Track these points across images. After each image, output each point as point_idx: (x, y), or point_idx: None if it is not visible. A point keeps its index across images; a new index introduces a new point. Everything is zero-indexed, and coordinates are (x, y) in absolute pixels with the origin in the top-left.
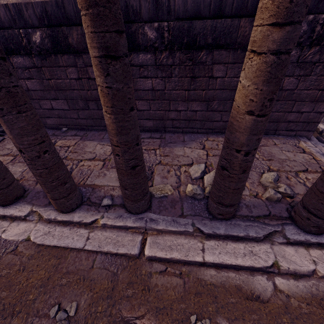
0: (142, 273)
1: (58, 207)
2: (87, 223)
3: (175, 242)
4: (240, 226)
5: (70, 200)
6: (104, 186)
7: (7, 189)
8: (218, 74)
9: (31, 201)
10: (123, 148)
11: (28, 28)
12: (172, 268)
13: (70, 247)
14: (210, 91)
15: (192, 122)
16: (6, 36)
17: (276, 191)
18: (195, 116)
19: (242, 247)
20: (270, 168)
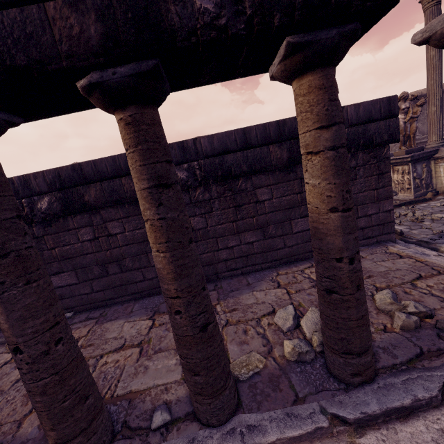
0: None
1: None
2: None
3: None
4: (394, 386)
5: (93, 436)
6: (149, 389)
7: None
8: (263, 197)
9: None
10: (186, 297)
11: (34, 196)
12: None
13: None
14: (261, 216)
15: (250, 257)
16: None
17: (407, 313)
18: (252, 249)
19: (423, 428)
20: (377, 286)
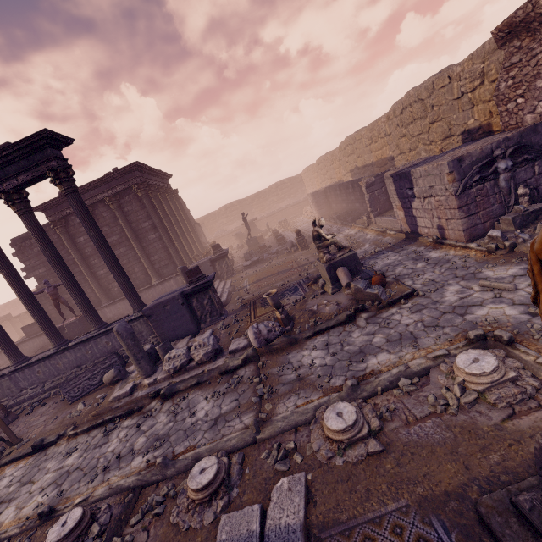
0: None
1: None
2: None
3: None
4: None
5: None
6: None
7: None
8: None
9: None
10: None
11: None
12: None
13: None
14: None
15: None
16: None
17: None
18: None
19: None
20: None
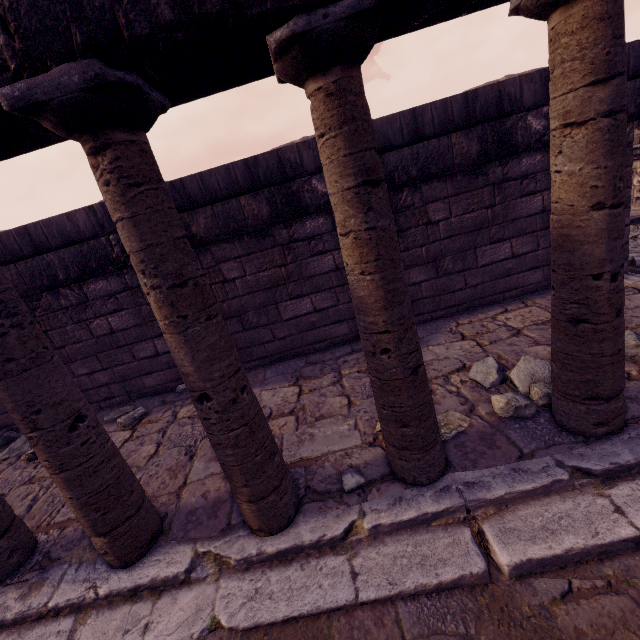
0: (524, 613)
1: (264, 519)
2: (337, 537)
3: (550, 515)
4: None
5: (284, 496)
6: (325, 456)
7: (137, 517)
8: (438, 216)
9: (186, 534)
10: (397, 331)
11: None
12: (580, 577)
13: (324, 610)
14: (434, 244)
15: (417, 304)
16: (84, 251)
17: None
18: (419, 292)
19: None
20: None
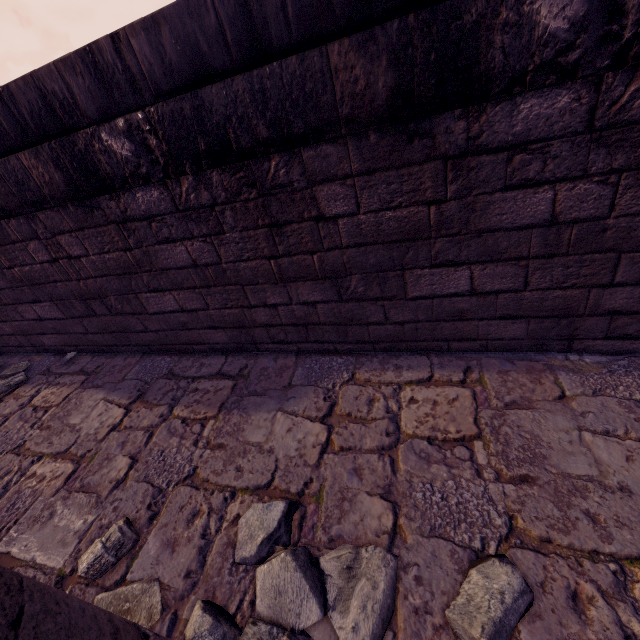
0: None
1: None
2: None
3: None
4: None
5: None
6: (22, 565)
7: None
8: (335, 207)
9: None
10: None
11: None
12: None
13: None
14: (332, 253)
15: (313, 328)
16: None
17: None
18: (315, 315)
19: None
20: (514, 527)
